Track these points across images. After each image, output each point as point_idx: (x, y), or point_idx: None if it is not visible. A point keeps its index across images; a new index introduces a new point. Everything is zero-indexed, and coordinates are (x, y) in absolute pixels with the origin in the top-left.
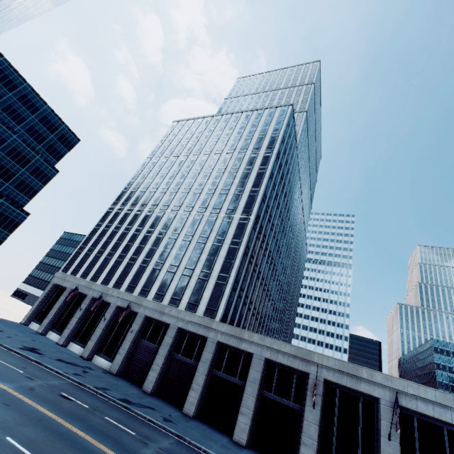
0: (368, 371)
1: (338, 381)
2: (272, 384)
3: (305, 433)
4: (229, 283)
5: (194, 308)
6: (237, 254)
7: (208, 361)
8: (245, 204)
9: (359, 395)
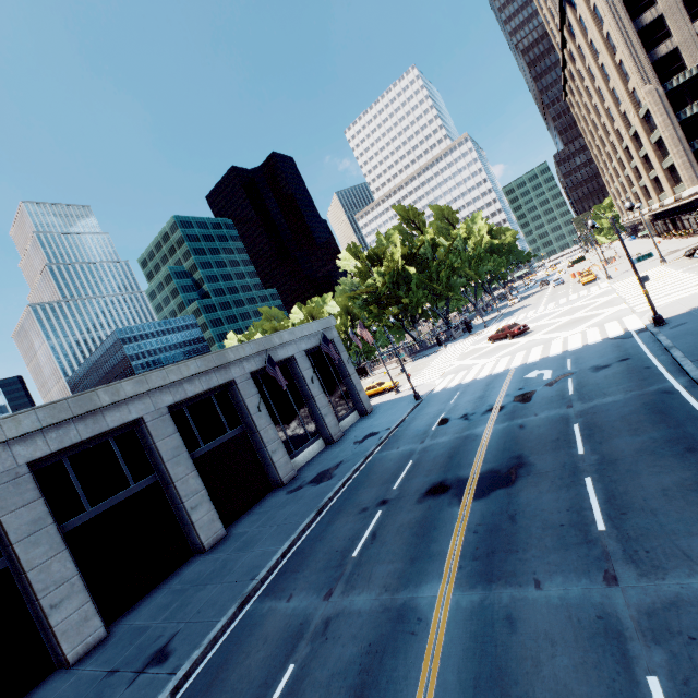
0: (278, 336)
1: (262, 365)
2: (194, 437)
3: (269, 442)
4: None
5: None
6: None
7: (46, 519)
8: None
9: None
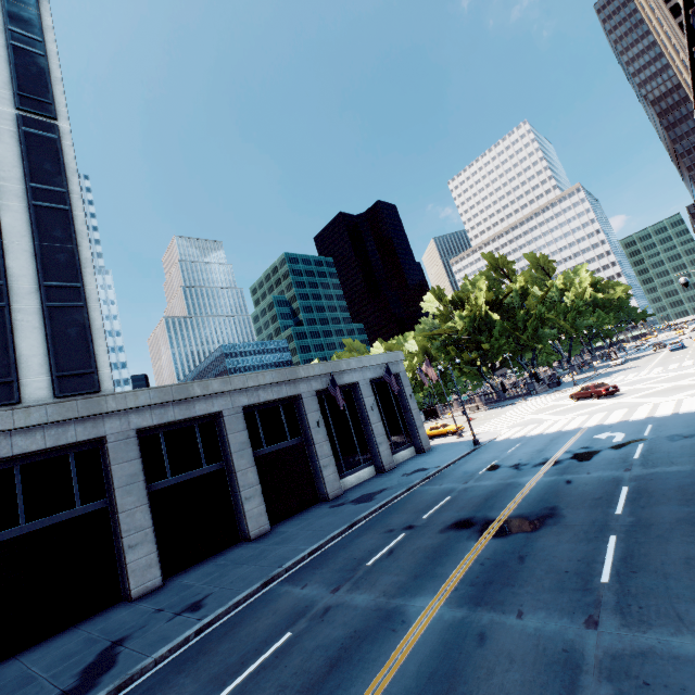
0: (346, 361)
1: (327, 386)
2: (259, 437)
3: (322, 457)
4: (93, 302)
5: (5, 393)
6: (75, 226)
7: (139, 476)
8: (16, 75)
9: (340, 390)
